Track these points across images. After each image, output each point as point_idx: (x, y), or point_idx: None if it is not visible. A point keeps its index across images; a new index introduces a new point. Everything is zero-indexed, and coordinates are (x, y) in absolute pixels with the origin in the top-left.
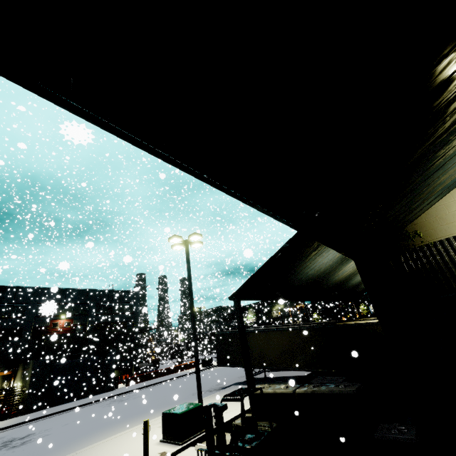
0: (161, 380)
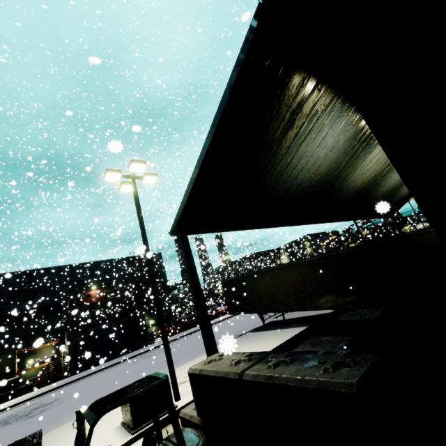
0: (192, 330)
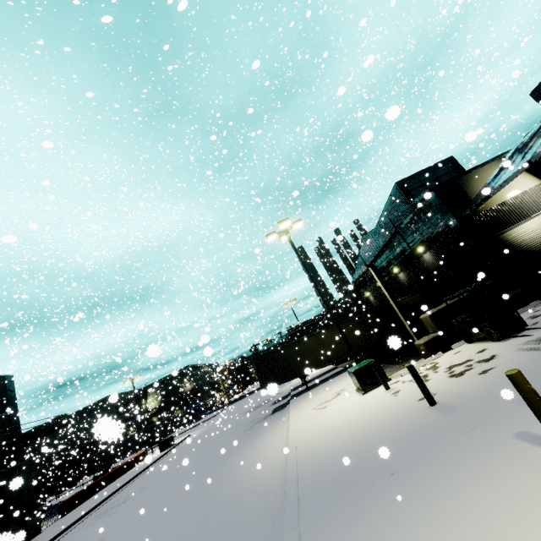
0: (124, 480)
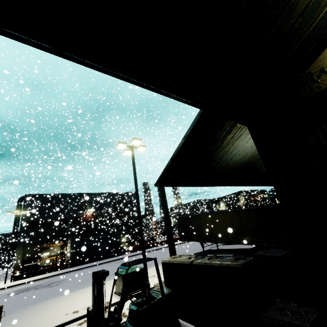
0: (151, 249)
